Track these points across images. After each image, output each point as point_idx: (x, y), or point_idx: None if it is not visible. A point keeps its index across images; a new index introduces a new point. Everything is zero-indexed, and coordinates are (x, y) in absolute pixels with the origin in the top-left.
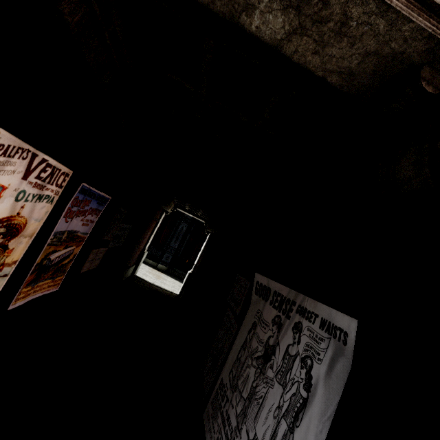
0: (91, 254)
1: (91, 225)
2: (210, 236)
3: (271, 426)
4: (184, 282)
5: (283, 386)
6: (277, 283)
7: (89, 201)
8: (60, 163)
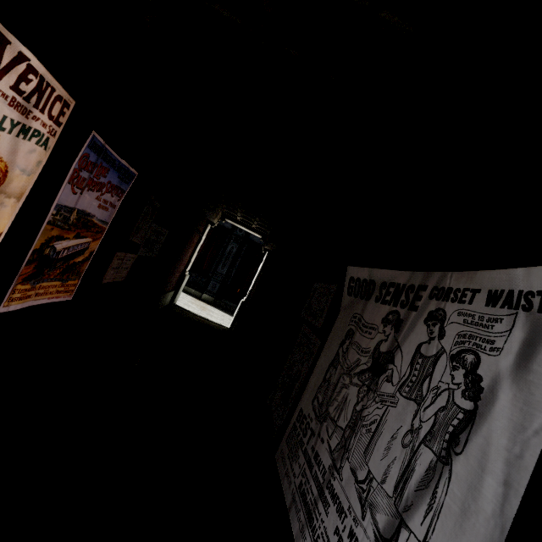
0: (114, 258)
1: (111, 210)
2: (269, 254)
3: (400, 459)
4: (236, 312)
5: (417, 401)
6: (387, 270)
7: (106, 170)
8: (52, 76)
